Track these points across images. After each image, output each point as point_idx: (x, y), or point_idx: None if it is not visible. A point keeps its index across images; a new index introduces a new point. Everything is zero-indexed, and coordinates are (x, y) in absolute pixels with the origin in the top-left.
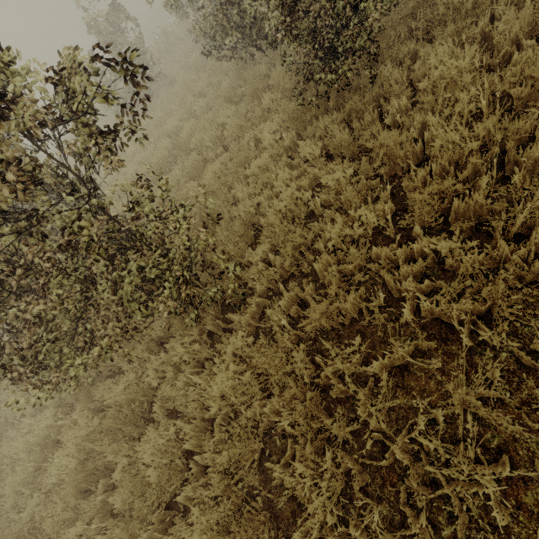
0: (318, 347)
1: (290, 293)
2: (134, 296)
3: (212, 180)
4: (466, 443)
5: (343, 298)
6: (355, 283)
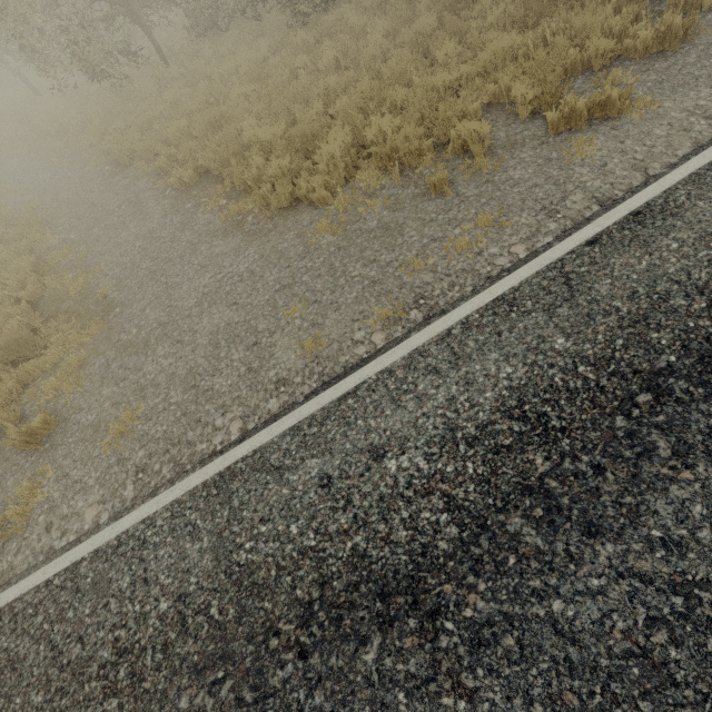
0: None
1: None
2: None
3: None
4: None
5: None
6: None
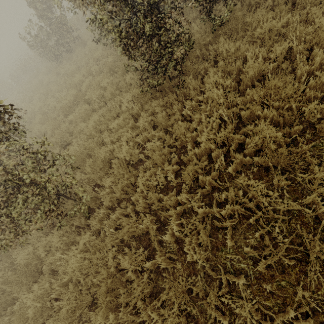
0: (129, 244)
1: (122, 208)
2: (21, 216)
3: (93, 126)
4: (166, 322)
5: (143, 219)
6: (153, 209)
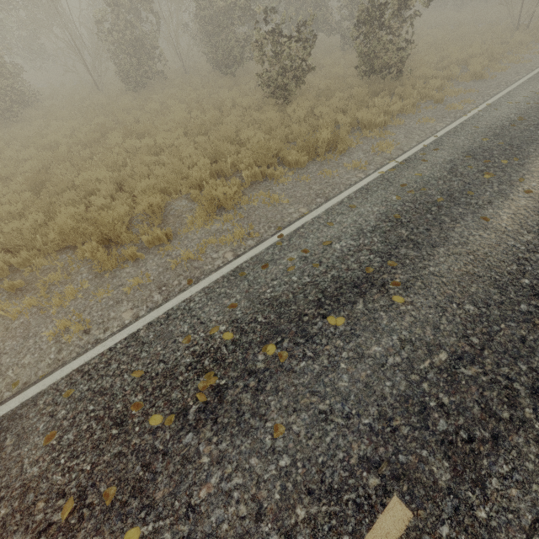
0: None
1: None
2: None
3: None
4: None
5: None
6: None
